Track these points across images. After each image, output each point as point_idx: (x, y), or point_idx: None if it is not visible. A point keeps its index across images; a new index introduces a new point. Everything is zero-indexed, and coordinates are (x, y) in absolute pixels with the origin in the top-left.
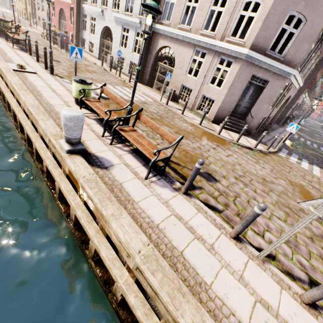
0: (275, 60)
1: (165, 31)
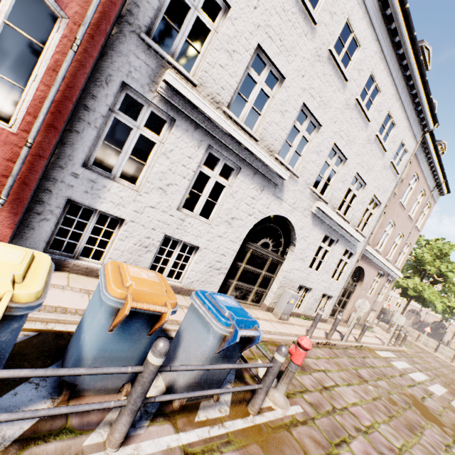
0: None
1: (366, 251)
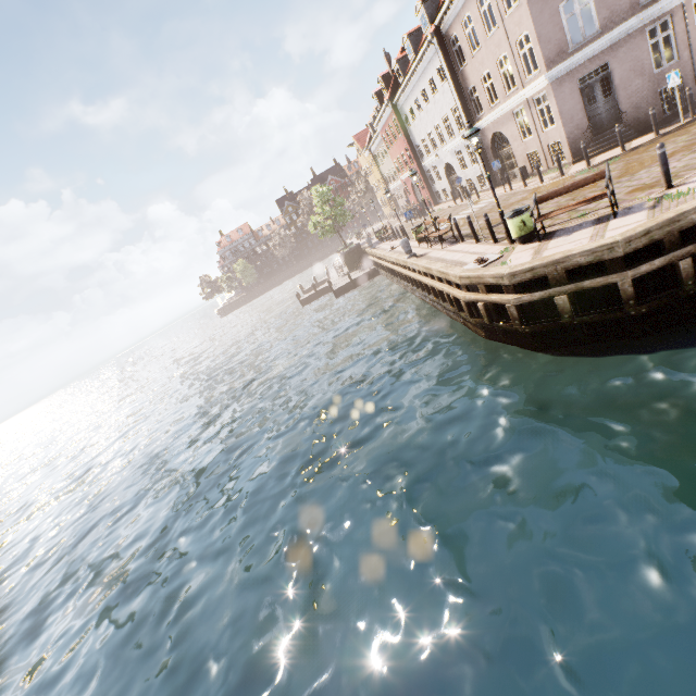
0: (590, 43)
1: (484, 123)
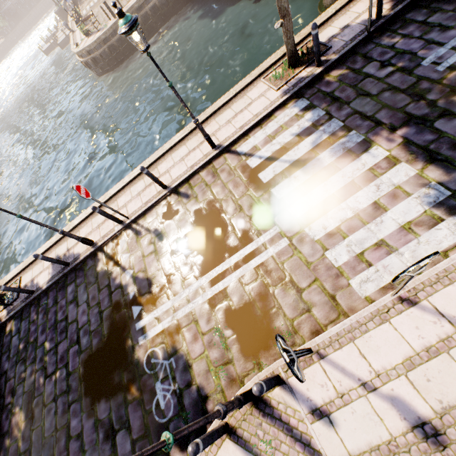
0: None
1: None
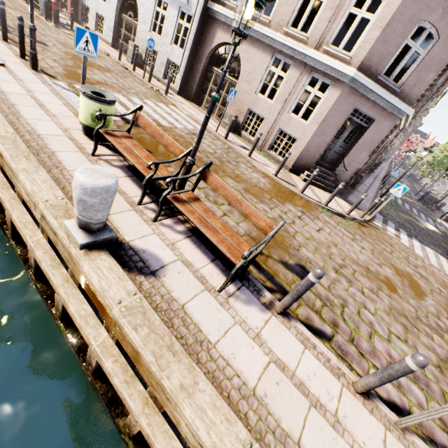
0: (388, 90)
1: (228, 18)
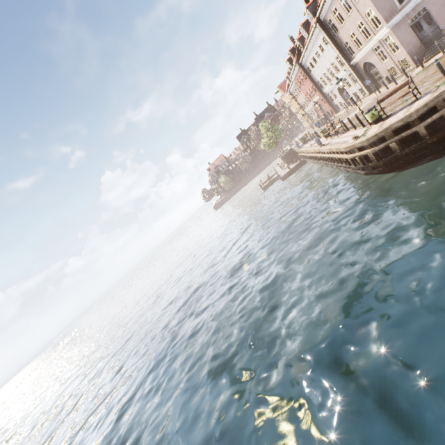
0: (410, 1)
1: (356, 60)
